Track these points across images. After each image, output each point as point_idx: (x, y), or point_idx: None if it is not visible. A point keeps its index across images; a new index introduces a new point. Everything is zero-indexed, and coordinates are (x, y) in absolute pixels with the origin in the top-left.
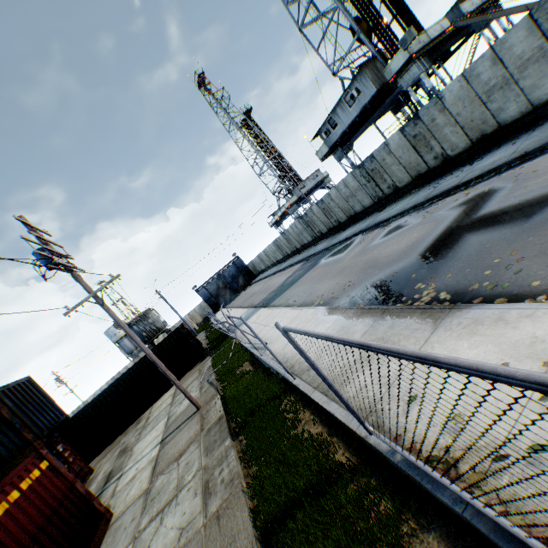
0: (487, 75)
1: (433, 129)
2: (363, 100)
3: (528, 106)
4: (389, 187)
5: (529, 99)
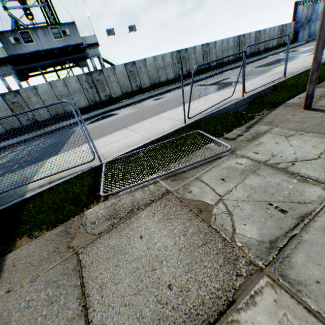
0: (160, 62)
1: (139, 72)
2: (70, 41)
3: (167, 79)
4: (106, 96)
5: (167, 77)
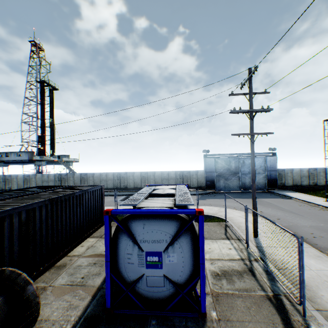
0: (46, 178)
1: (31, 180)
2: (23, 158)
3: None
4: (9, 187)
5: None
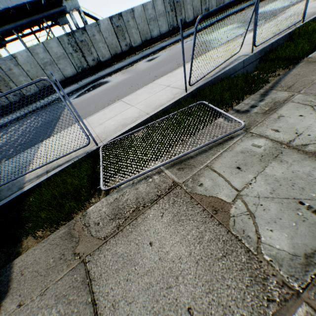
0: (150, 12)
1: (128, 27)
2: None
3: (159, 34)
4: (93, 60)
5: (160, 31)
